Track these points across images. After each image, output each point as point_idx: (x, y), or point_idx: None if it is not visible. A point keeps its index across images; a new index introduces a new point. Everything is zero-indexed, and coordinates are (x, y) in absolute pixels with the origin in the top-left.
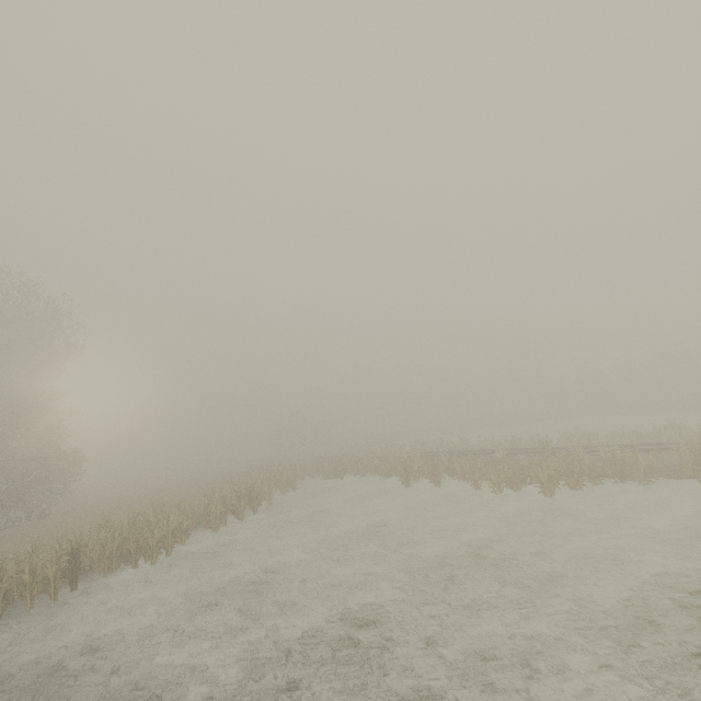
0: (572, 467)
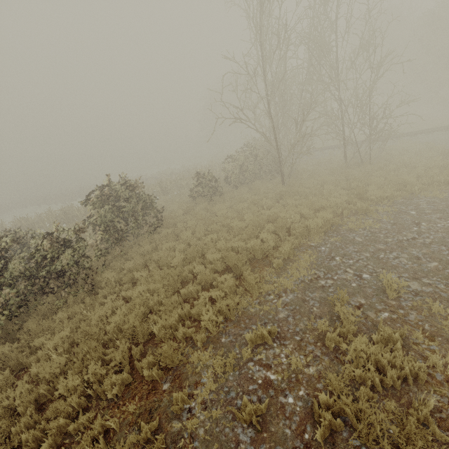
0: (73, 195)
